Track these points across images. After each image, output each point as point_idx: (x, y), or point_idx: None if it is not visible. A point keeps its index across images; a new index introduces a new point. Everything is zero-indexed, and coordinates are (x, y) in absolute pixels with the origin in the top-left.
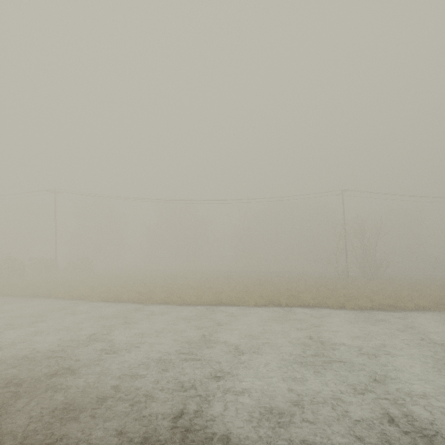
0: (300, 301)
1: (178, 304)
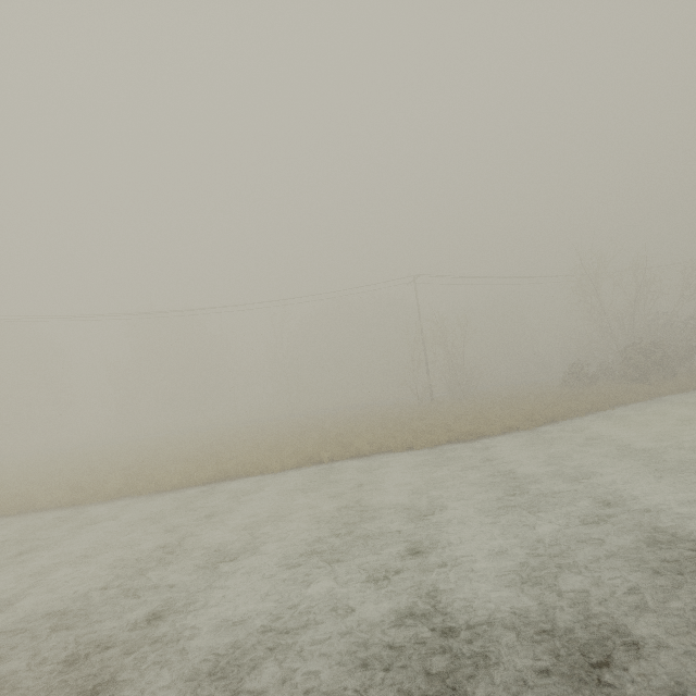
0: (350, 450)
1: (148, 495)
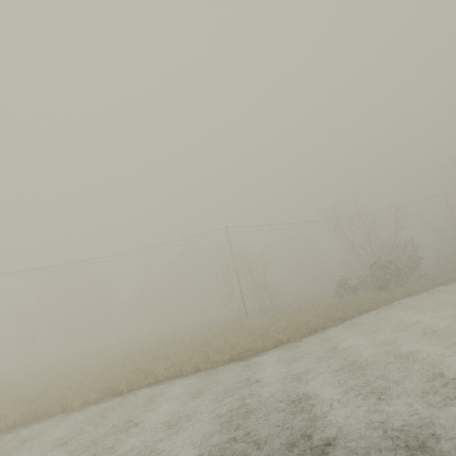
0: (148, 378)
1: None
